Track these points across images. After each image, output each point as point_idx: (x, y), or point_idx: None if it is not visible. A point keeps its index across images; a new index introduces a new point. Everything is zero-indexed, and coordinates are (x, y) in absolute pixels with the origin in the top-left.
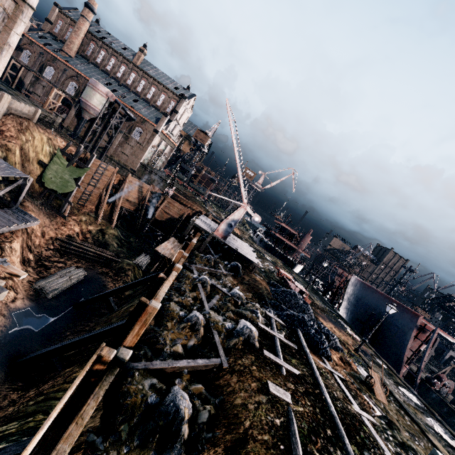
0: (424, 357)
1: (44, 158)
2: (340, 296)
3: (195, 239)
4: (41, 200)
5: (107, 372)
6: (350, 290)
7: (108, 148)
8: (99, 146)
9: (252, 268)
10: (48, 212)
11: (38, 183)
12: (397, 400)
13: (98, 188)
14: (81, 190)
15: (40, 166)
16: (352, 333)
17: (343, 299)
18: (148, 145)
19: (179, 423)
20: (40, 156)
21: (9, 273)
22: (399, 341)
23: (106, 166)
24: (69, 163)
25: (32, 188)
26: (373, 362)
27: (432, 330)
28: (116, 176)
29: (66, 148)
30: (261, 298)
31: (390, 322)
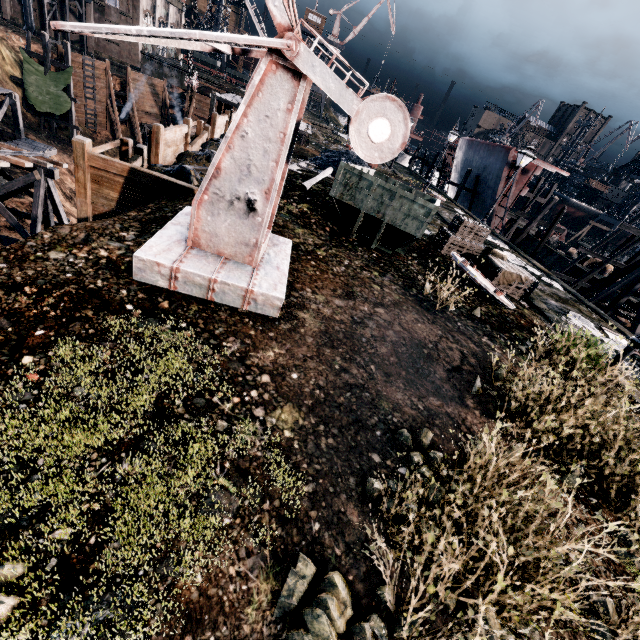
0: (509, 195)
1: (14, 73)
2: (448, 174)
3: (221, 115)
4: (44, 133)
5: (134, 156)
6: (457, 158)
7: (85, 39)
8: (72, 41)
9: (305, 144)
10: (60, 147)
11: (27, 111)
12: (442, 218)
13: (99, 101)
14: (81, 110)
15: (16, 86)
16: (437, 195)
17: (451, 175)
18: (137, 13)
19: (187, 174)
20: (8, 71)
21: (52, 163)
22: (492, 190)
23: (92, 63)
24: (45, 68)
25: (26, 120)
26: (445, 208)
27: (536, 168)
28: (115, 79)
29: (29, 44)
30: (302, 158)
31: (487, 173)
